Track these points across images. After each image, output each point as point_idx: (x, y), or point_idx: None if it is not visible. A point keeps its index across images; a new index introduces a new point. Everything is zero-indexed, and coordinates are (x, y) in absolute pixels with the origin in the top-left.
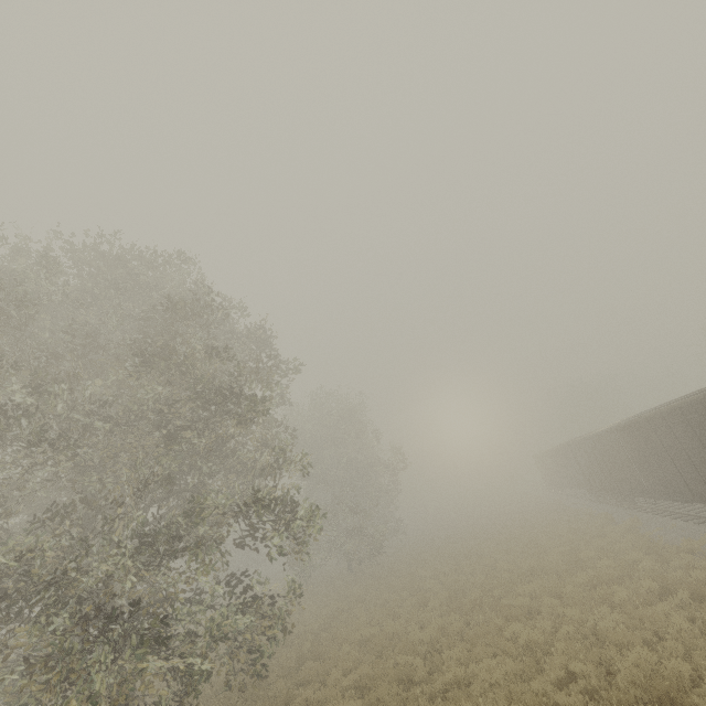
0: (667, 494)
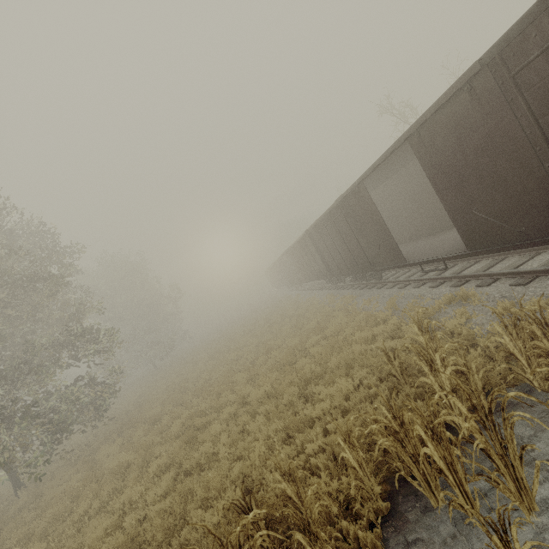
0: (305, 280)
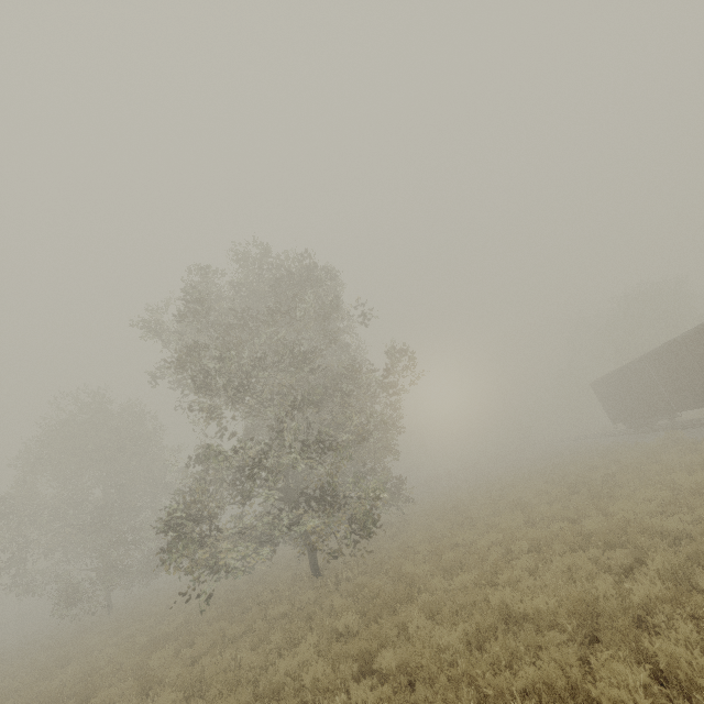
0: None
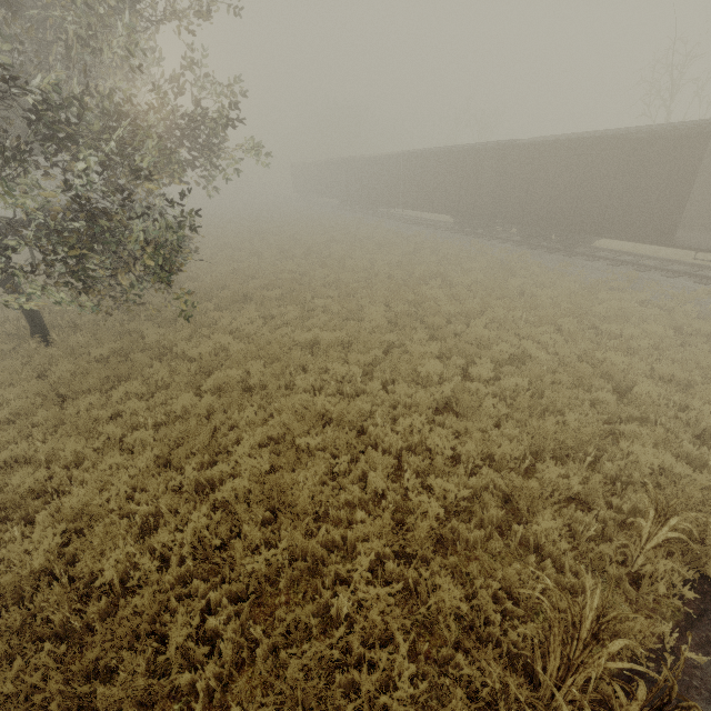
0: (414, 207)
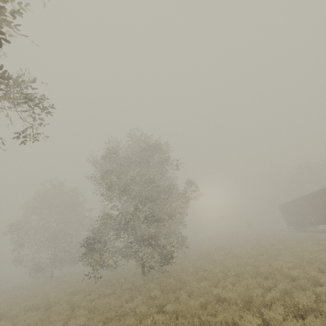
0: None
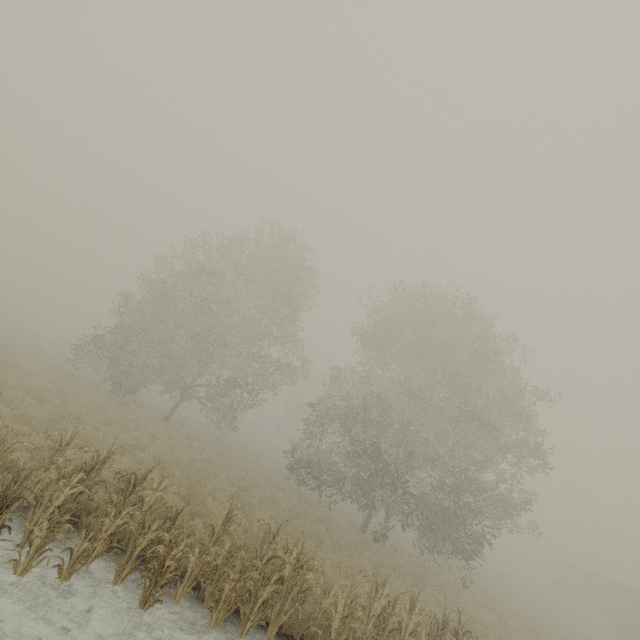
0: None
